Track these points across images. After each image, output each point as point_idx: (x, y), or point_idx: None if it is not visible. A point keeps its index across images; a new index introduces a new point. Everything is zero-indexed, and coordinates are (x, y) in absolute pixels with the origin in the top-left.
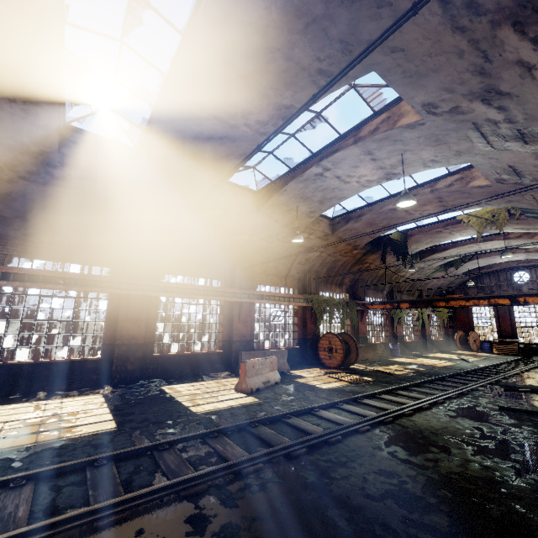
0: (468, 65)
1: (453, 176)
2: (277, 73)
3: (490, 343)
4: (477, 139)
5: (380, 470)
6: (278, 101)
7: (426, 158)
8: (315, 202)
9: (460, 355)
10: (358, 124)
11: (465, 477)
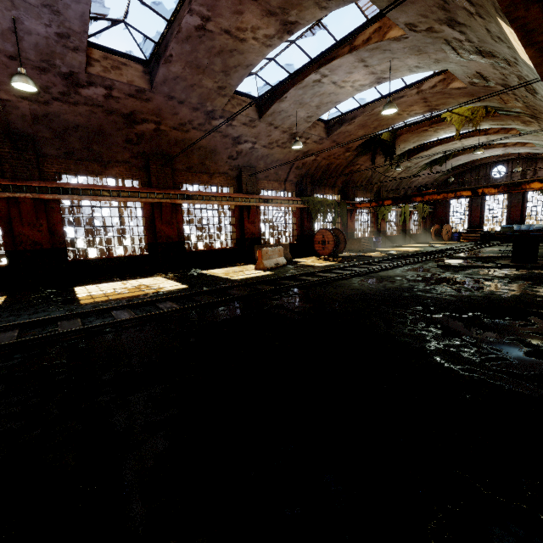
0: (434, 3)
1: (437, 77)
2: None
3: (459, 233)
4: (450, 51)
5: (353, 289)
6: (285, 18)
7: (411, 64)
8: (313, 107)
9: (431, 244)
10: (354, 32)
11: (398, 288)
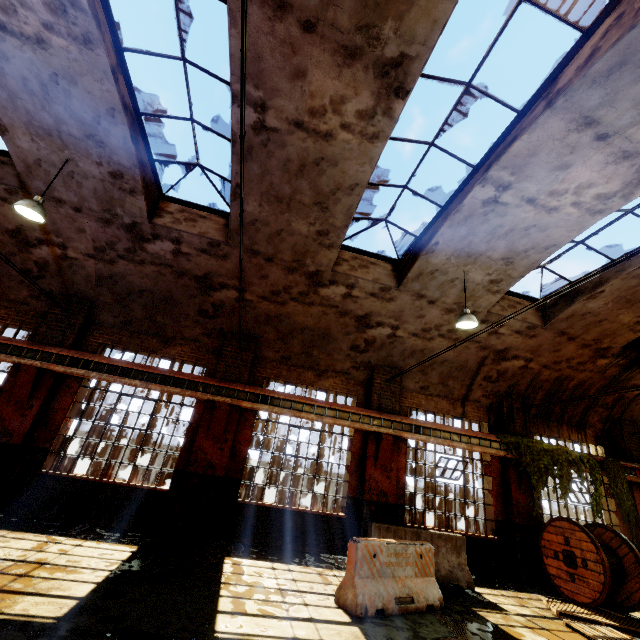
0: None
1: None
2: None
3: None
4: None
5: None
6: (378, 55)
7: None
8: (496, 261)
9: None
10: (551, 75)
11: None
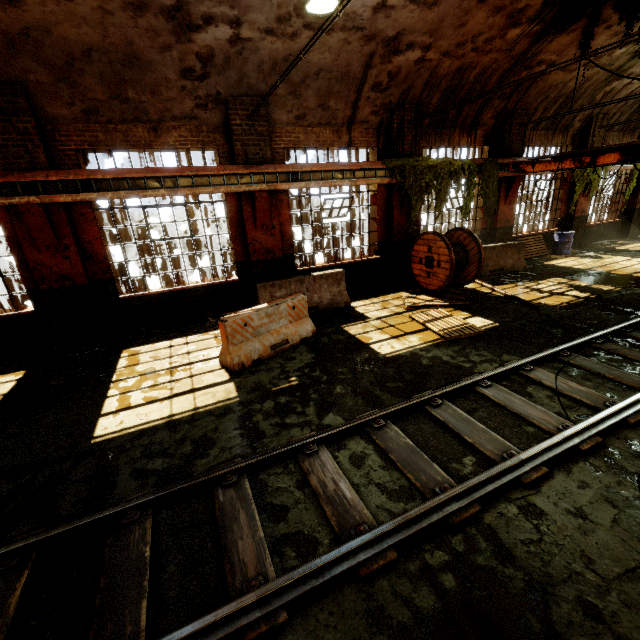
0: None
1: None
2: None
3: None
4: None
5: None
6: None
7: None
8: None
9: None
10: None
11: None
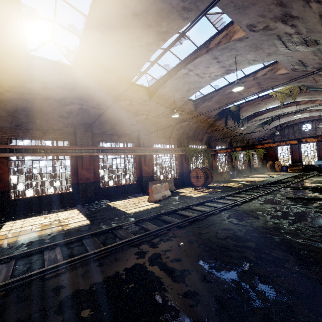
0: (273, 0)
1: (267, 69)
2: (157, 11)
3: (287, 166)
4: (280, 45)
5: (224, 228)
6: (159, 29)
7: (250, 59)
8: (184, 91)
9: (269, 174)
10: (208, 40)
11: (265, 227)
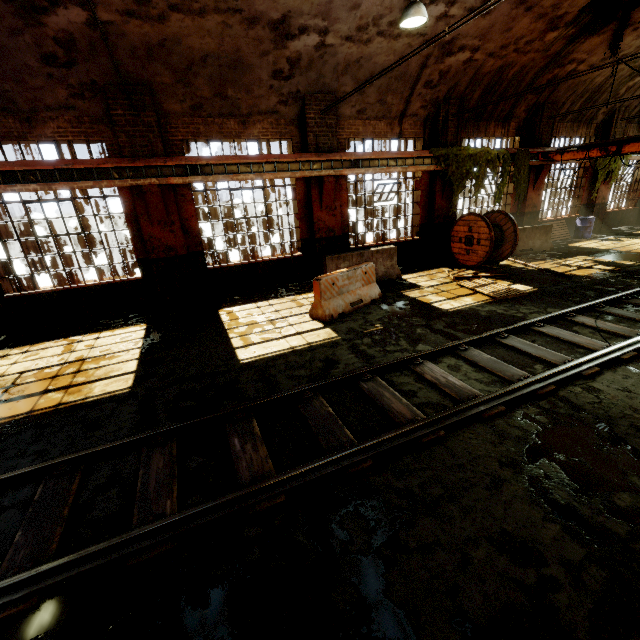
0: None
1: None
2: None
3: None
4: None
5: (503, 534)
6: None
7: None
8: None
9: None
10: None
11: None
